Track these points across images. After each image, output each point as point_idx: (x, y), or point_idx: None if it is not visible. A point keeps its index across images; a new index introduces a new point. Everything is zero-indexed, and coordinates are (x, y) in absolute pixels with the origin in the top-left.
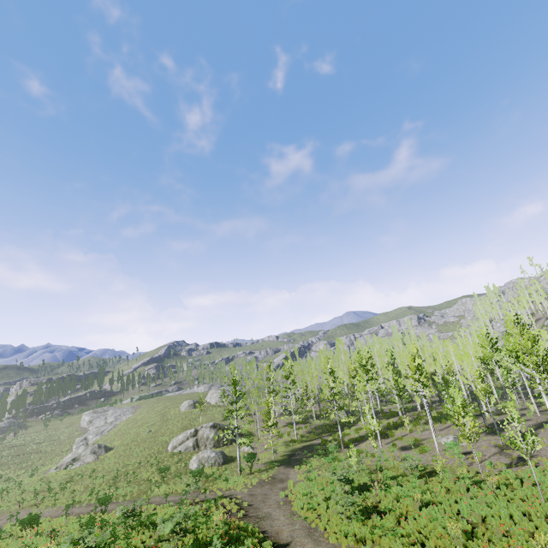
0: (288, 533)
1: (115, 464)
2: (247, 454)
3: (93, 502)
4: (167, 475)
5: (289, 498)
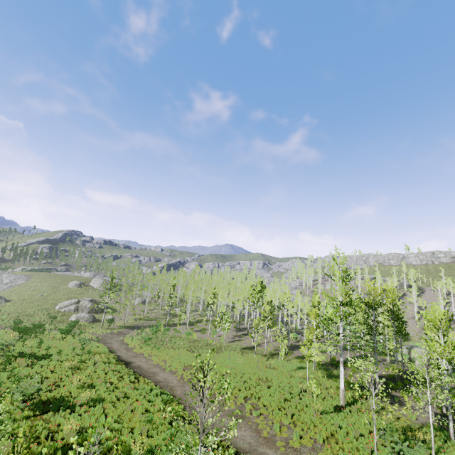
0: (117, 348)
1: (14, 310)
2: (109, 319)
3: (3, 325)
4: (54, 321)
5: (124, 340)
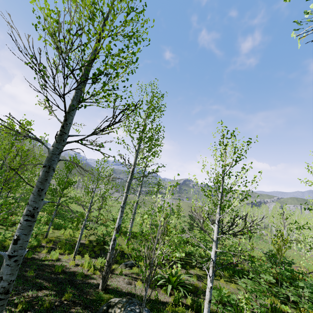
0: None
1: None
2: None
3: None
4: None
5: None
